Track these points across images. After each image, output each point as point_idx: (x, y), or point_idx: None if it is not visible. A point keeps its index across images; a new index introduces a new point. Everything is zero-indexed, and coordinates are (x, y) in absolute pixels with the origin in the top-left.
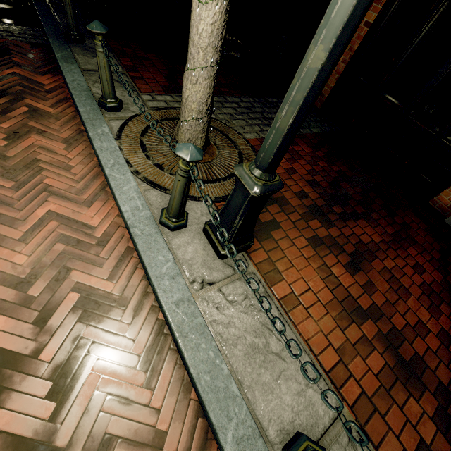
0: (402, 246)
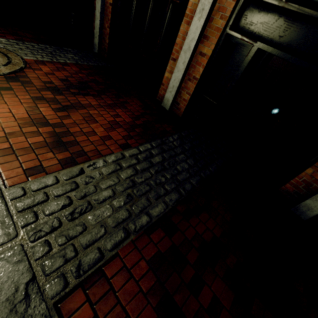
0: (114, 109)
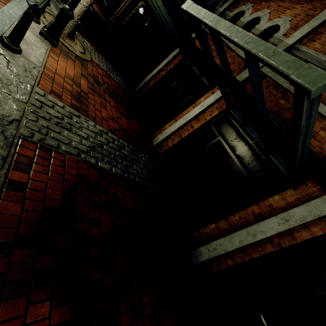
0: (122, 116)
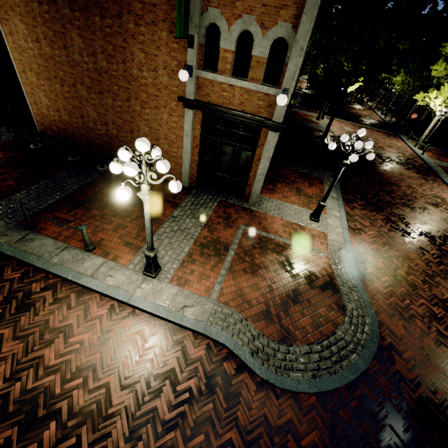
0: None
